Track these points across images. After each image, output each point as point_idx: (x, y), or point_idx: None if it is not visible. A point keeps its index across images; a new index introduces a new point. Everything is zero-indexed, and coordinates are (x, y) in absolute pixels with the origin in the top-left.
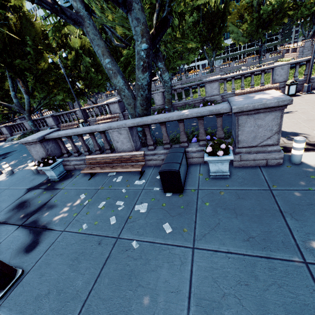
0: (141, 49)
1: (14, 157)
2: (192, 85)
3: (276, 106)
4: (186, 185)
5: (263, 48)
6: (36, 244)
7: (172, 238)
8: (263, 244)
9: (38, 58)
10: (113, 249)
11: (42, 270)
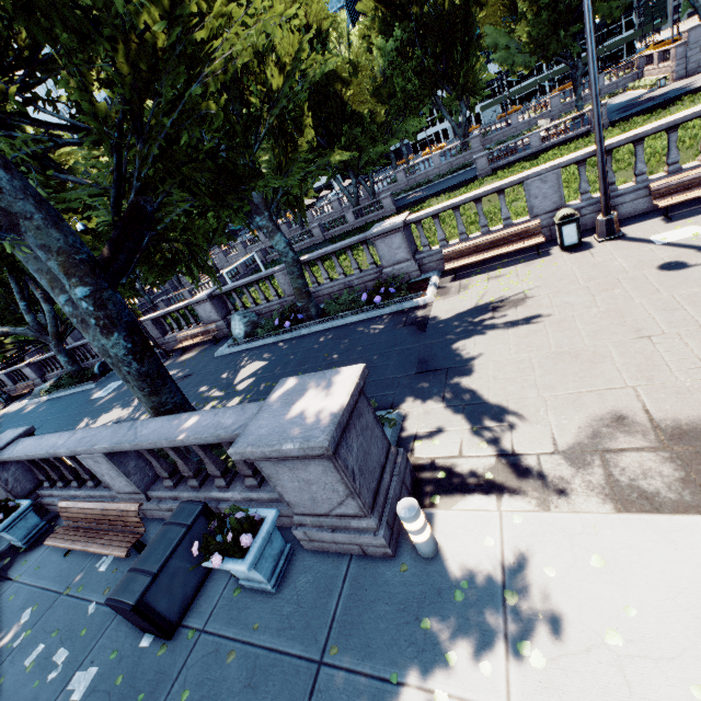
0: (79, 297)
1: None
2: (349, 245)
3: (306, 456)
4: (192, 611)
5: (580, 70)
6: None
7: None
8: None
9: None
10: None
11: None
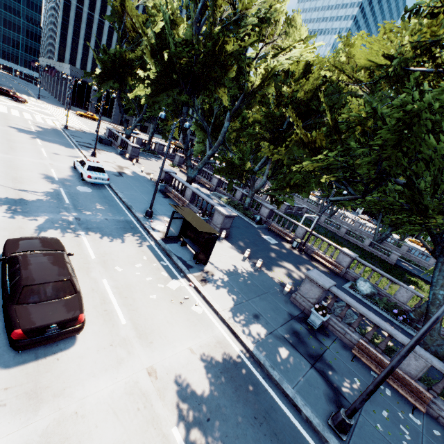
0: None
1: (237, 234)
2: None
3: None
4: None
5: None
6: (341, 405)
7: None
8: None
9: None
10: None
11: (364, 443)
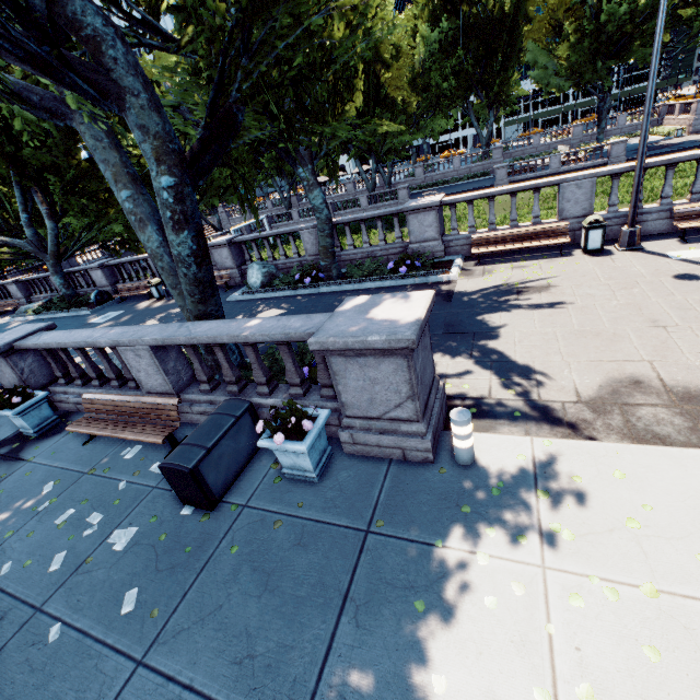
0: (162, 187)
1: None
2: (381, 215)
3: (388, 349)
4: (232, 491)
5: (608, 104)
6: None
7: (120, 630)
8: (259, 678)
9: (72, 143)
10: (14, 638)
11: None
